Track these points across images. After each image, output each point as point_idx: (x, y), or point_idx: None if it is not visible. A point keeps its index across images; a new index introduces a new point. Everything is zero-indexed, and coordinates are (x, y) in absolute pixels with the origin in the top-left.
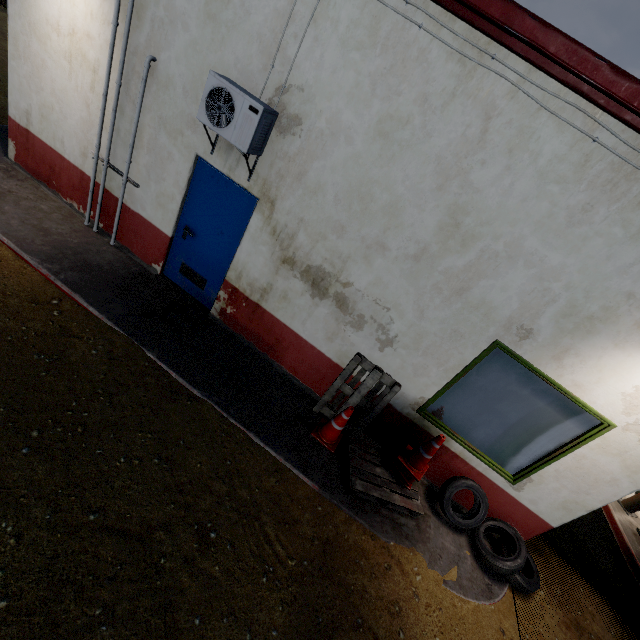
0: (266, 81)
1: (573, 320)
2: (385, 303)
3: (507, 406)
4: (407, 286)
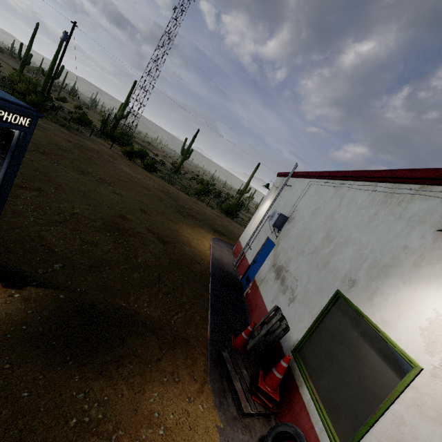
0: (290, 211)
1: (376, 269)
2: (297, 277)
3: (344, 350)
4: (307, 267)
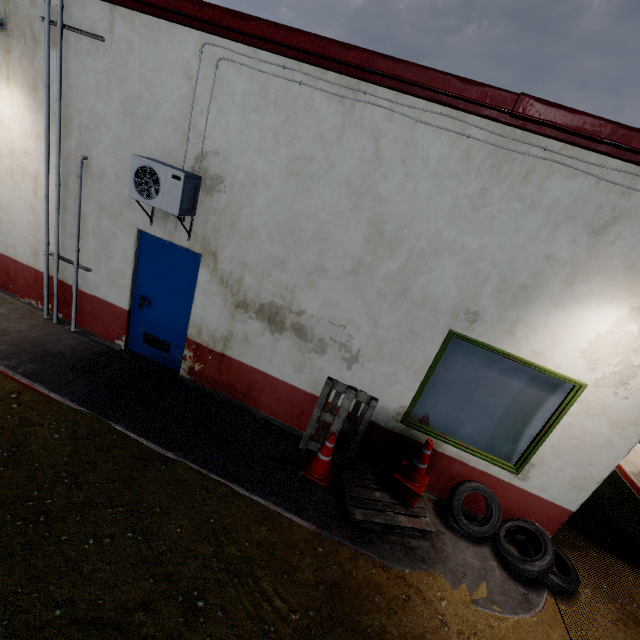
0: (185, 153)
1: (510, 293)
2: (339, 321)
3: (483, 393)
4: (354, 300)
